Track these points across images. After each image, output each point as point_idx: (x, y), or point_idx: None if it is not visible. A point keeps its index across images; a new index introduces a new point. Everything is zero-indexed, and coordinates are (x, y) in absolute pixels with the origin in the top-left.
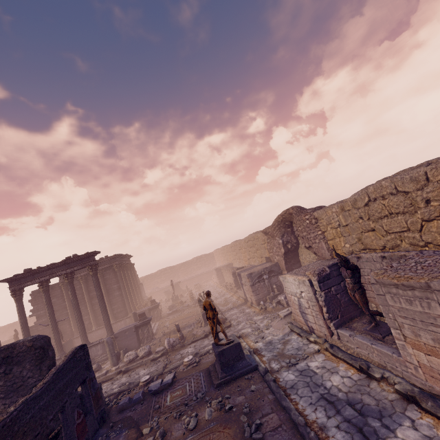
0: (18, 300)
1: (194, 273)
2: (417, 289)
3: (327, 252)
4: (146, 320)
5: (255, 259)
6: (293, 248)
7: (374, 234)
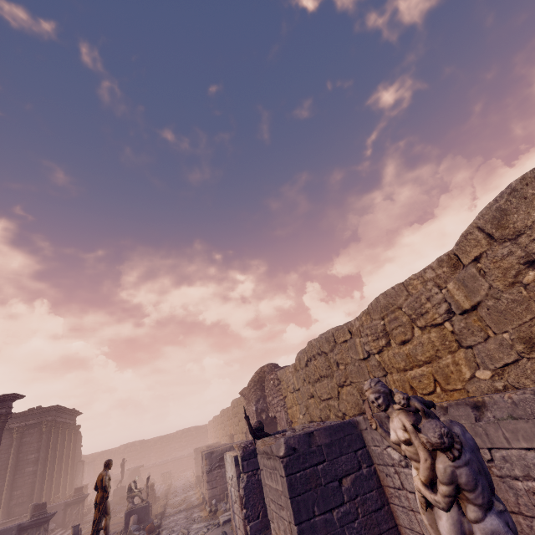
0: None
1: (173, 456)
2: (271, 457)
3: (286, 425)
4: (42, 517)
5: (237, 435)
6: (269, 420)
7: (314, 401)
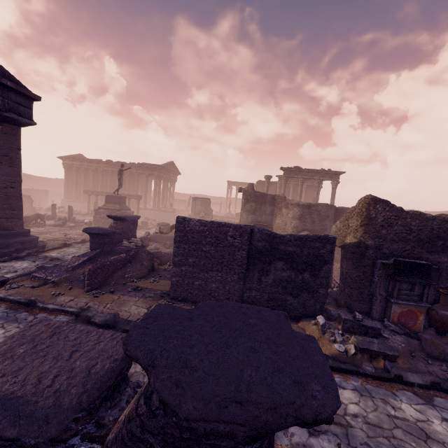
0: (285, 184)
1: None
2: None
3: None
4: None
5: None
6: None
7: None
